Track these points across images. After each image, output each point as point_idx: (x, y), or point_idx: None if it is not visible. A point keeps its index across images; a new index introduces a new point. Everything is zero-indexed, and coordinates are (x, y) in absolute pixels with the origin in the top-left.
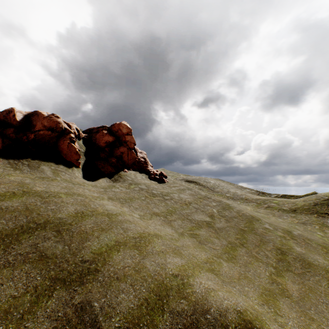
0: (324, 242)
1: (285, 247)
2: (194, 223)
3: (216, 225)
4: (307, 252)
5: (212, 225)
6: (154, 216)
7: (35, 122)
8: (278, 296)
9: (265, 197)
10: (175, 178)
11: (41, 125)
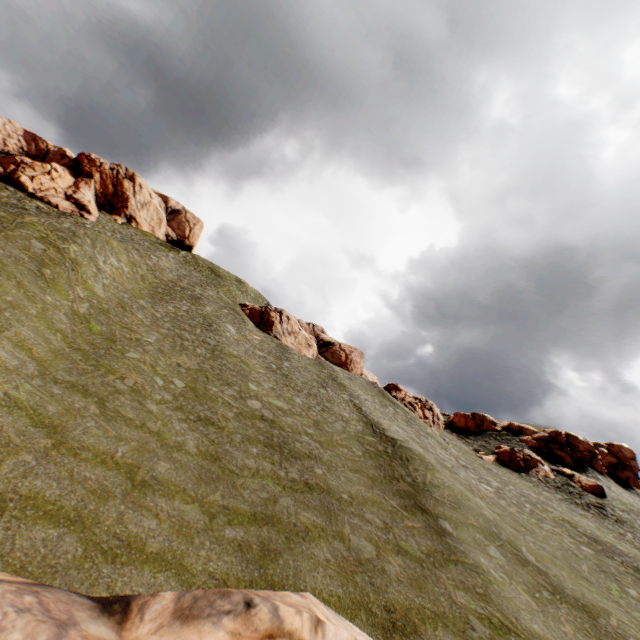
0: None
1: None
2: None
3: None
4: None
5: None
6: None
7: (573, 442)
8: None
9: None
10: None
11: (582, 447)
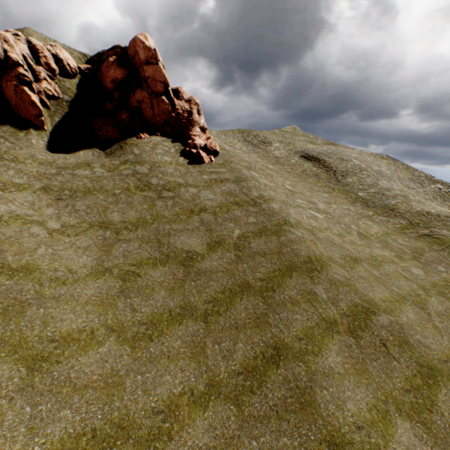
0: None
1: (298, 347)
2: (160, 251)
3: (201, 265)
4: (348, 375)
5: (192, 262)
6: (96, 228)
7: None
8: (125, 446)
9: (449, 211)
10: (289, 148)
11: None
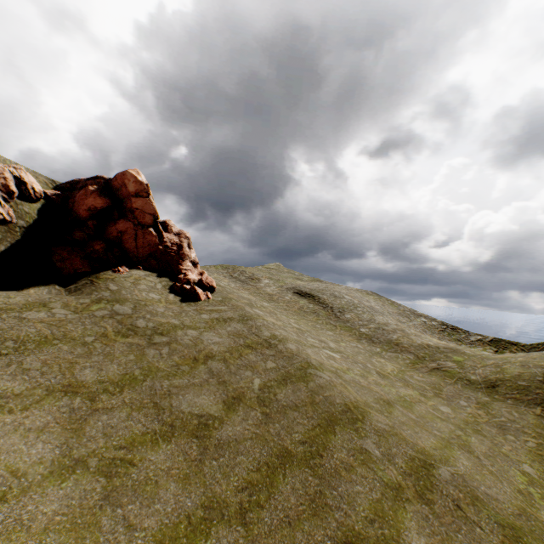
0: (523, 509)
1: (374, 534)
2: (161, 420)
3: (221, 432)
4: None
5: (208, 430)
6: (58, 394)
7: None
8: None
9: (444, 343)
10: (280, 284)
11: None
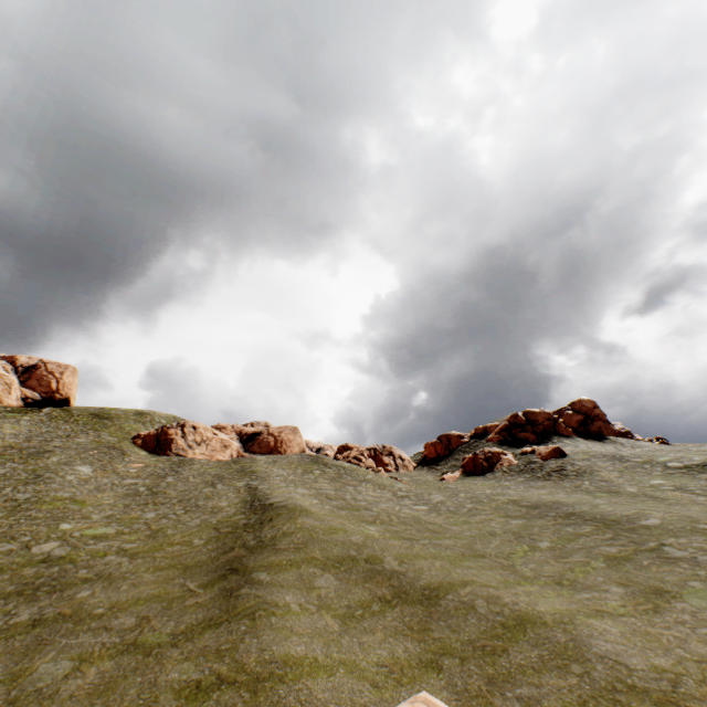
0: None
1: None
2: None
3: None
4: None
5: None
6: None
7: (532, 418)
8: None
9: None
10: None
11: (541, 418)
